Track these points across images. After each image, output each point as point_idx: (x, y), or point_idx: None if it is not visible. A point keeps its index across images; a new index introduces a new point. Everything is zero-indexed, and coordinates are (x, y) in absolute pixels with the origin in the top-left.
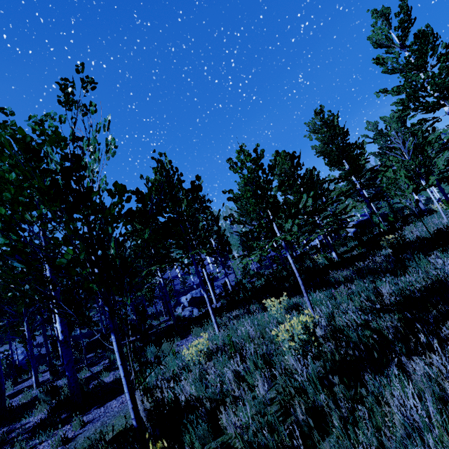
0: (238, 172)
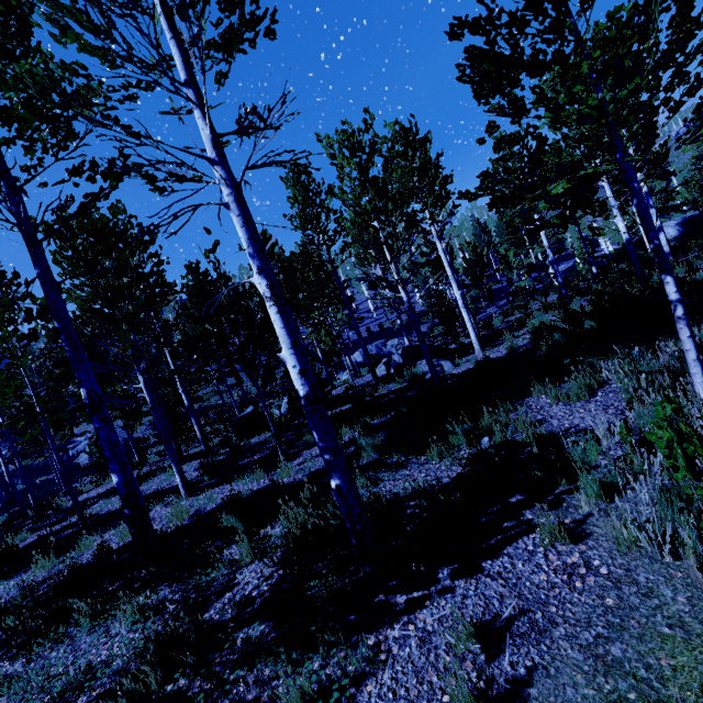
0: None
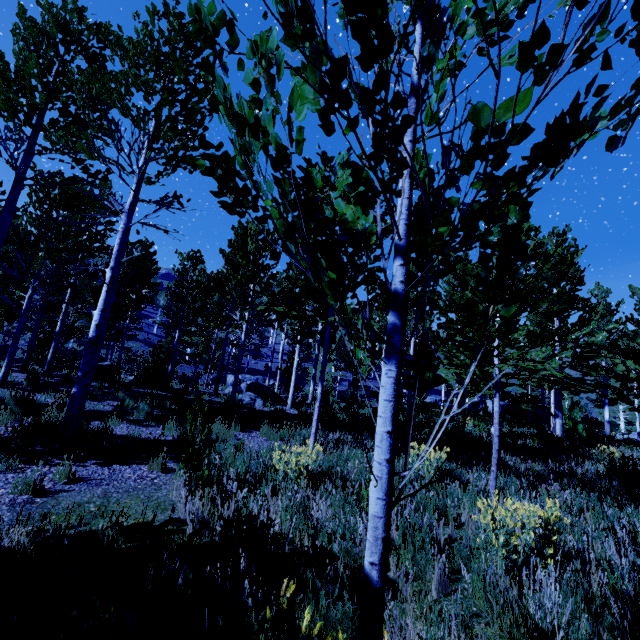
0: None
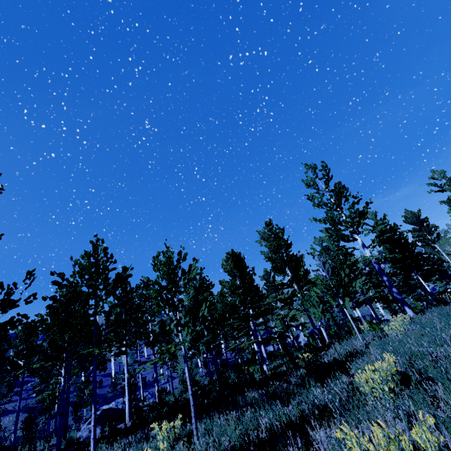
0: (156, 271)
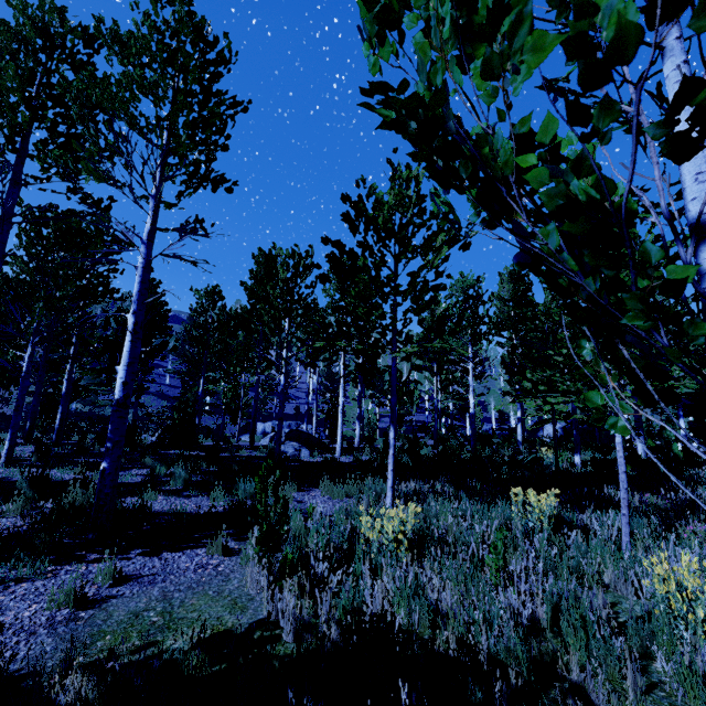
0: None
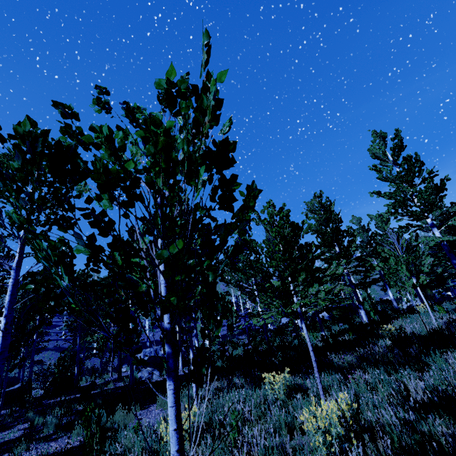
0: (265, 225)
